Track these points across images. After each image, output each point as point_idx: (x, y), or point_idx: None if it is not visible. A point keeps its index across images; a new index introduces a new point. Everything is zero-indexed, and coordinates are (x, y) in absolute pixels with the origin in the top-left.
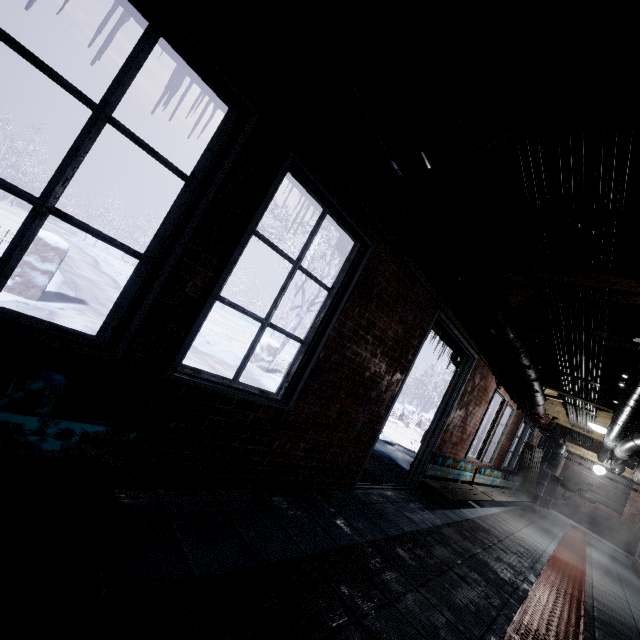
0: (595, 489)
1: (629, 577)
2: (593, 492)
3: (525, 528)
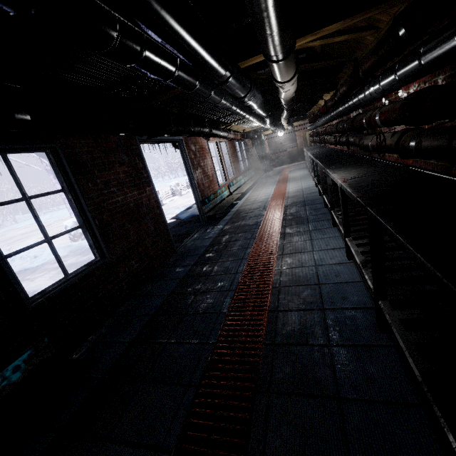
0: (284, 144)
1: (305, 173)
2: (284, 146)
3: (261, 191)
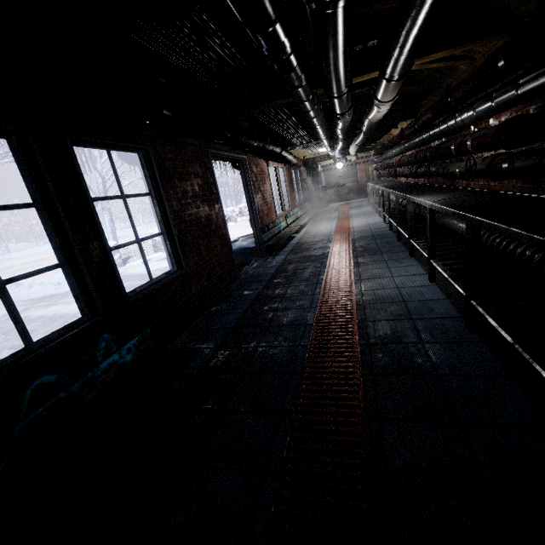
0: (343, 177)
1: (368, 210)
2: (343, 180)
3: (321, 226)
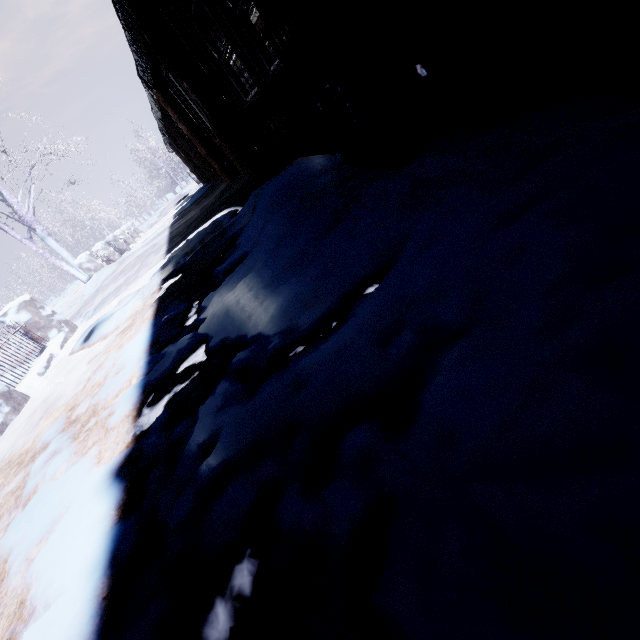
0: None
1: None
2: None
3: None
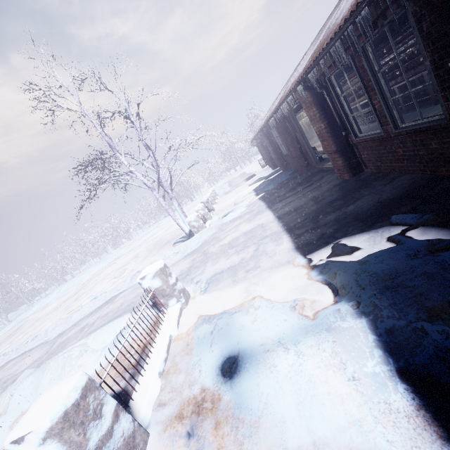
0: None
1: None
2: None
3: None
